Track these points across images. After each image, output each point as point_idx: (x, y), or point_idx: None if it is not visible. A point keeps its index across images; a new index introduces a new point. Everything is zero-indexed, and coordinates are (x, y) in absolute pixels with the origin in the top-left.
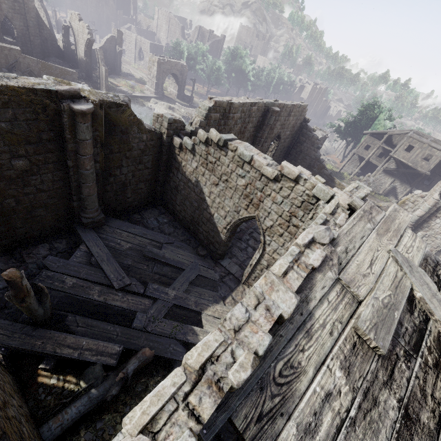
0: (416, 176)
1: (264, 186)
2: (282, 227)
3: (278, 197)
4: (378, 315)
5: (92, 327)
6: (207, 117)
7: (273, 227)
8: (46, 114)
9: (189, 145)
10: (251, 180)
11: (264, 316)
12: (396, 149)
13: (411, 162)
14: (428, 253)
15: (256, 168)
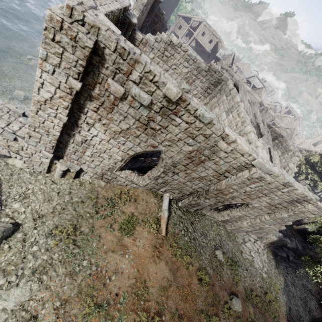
0: (204, 52)
1: (198, 73)
2: (201, 94)
3: (204, 79)
4: (253, 118)
5: (150, 154)
6: (142, 11)
7: (197, 94)
8: (118, 26)
9: (152, 41)
10: (192, 70)
11: (249, 121)
12: (198, 33)
13: (203, 43)
14: (250, 99)
15: (197, 64)
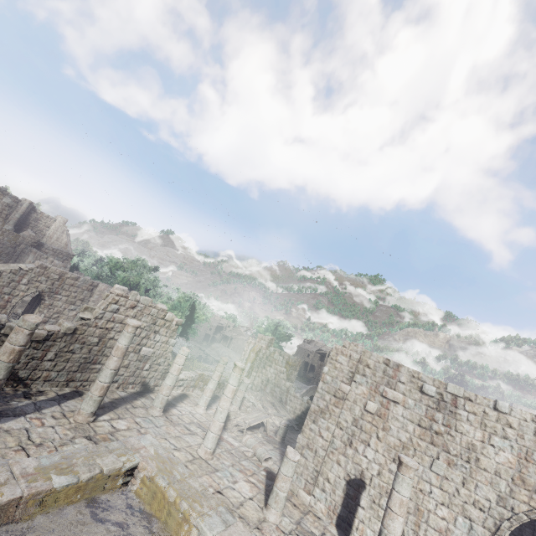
0: None
1: None
2: None
3: None
4: None
5: None
6: None
7: None
8: None
9: None
10: None
11: None
12: None
13: None
14: None
15: None
